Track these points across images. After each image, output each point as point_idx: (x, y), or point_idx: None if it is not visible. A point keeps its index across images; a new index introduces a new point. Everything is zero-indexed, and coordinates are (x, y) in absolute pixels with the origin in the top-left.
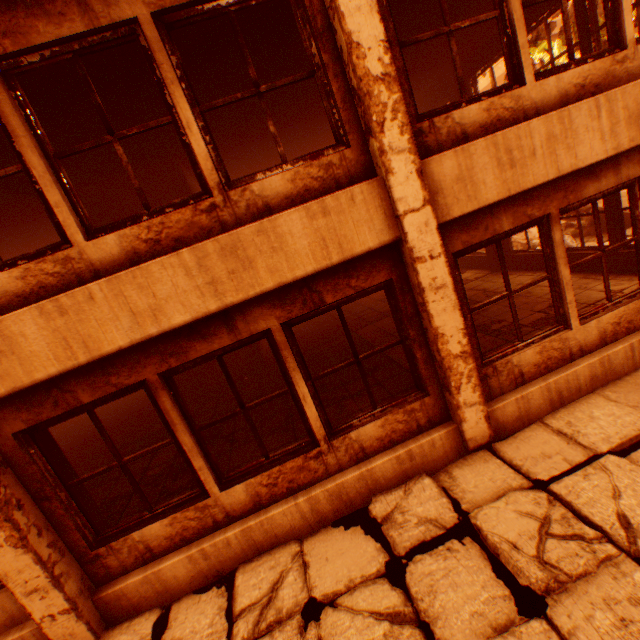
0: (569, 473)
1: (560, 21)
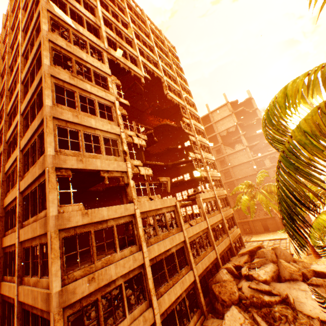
0: None
1: None
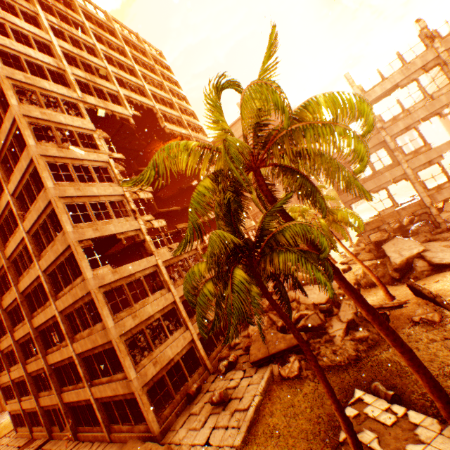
0: None
1: None
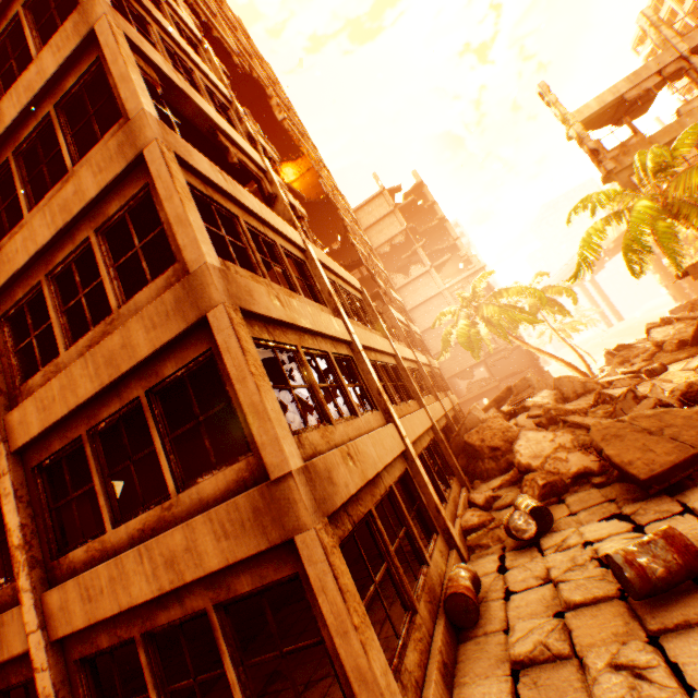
0: None
1: (669, 126)
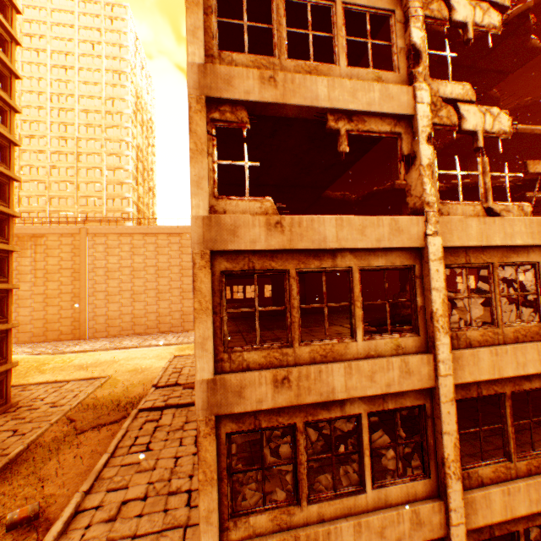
0: (184, 535)
1: None
